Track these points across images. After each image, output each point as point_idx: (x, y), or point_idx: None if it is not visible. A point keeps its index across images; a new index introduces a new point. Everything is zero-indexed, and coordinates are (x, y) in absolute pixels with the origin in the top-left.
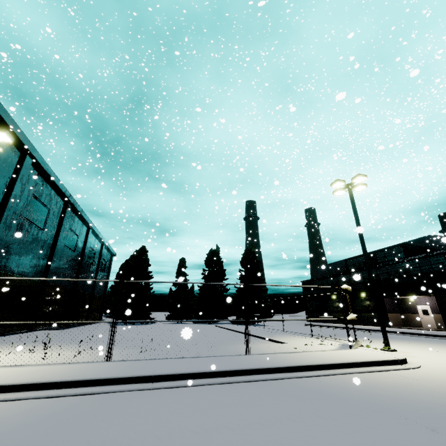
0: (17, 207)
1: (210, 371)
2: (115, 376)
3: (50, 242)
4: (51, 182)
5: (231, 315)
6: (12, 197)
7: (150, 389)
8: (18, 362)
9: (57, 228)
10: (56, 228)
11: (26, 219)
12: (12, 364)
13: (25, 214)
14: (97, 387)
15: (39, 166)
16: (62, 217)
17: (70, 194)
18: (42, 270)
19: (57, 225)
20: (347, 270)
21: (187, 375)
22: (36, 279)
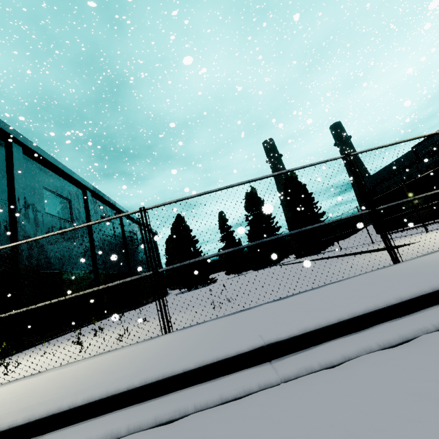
0: (31, 203)
1: (395, 301)
2: (177, 370)
3: (85, 233)
4: (56, 169)
5: (291, 252)
6: (18, 192)
7: (278, 386)
8: (43, 367)
9: (86, 218)
10: (85, 219)
11: (48, 214)
12: (32, 372)
13: (43, 209)
14: (144, 405)
15: (32, 152)
16: (86, 205)
17: (83, 180)
18: (89, 261)
19: (85, 215)
20: (418, 158)
21: (344, 325)
22: (16, 244)
